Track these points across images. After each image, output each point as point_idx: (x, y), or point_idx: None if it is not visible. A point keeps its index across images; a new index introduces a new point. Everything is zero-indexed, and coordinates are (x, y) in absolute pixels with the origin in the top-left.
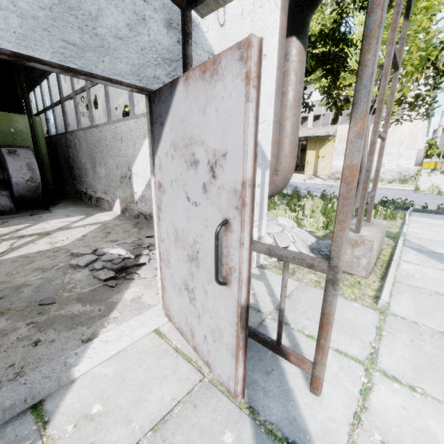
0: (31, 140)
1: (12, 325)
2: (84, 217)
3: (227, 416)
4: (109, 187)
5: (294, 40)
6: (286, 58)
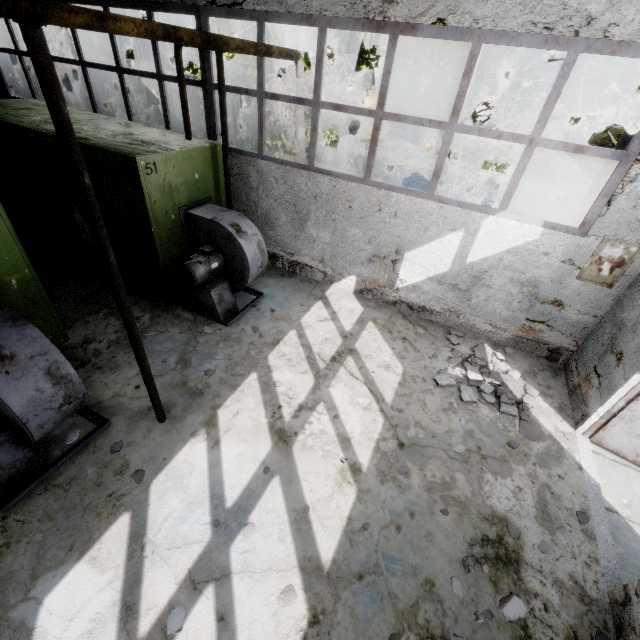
0: (212, 185)
1: (528, 469)
2: (326, 306)
3: None
4: (336, 259)
5: None
6: None
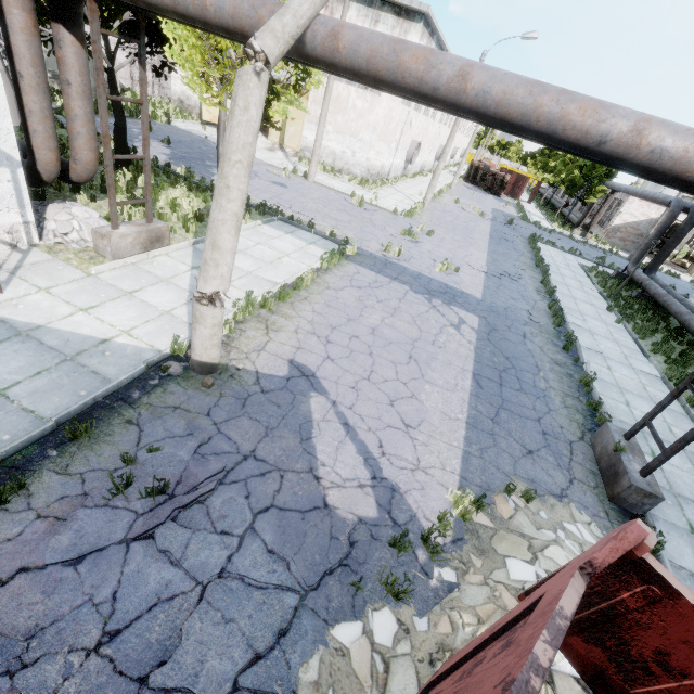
0: None
1: None
2: None
3: None
4: None
5: (62, 29)
6: (58, 44)
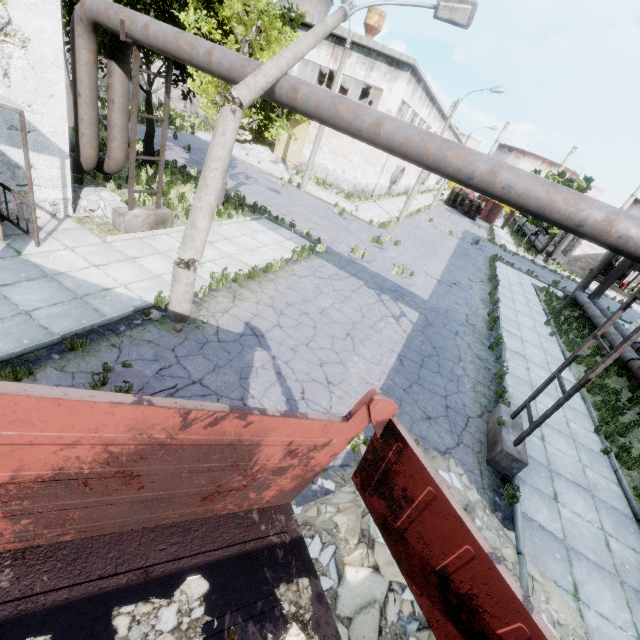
0: None
1: None
2: None
3: None
4: None
5: (114, 64)
6: (110, 75)
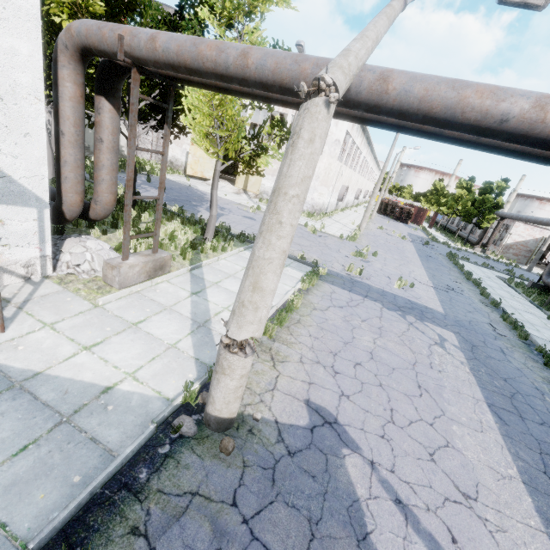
0: None
1: None
2: None
3: None
4: None
5: (103, 100)
6: (98, 111)
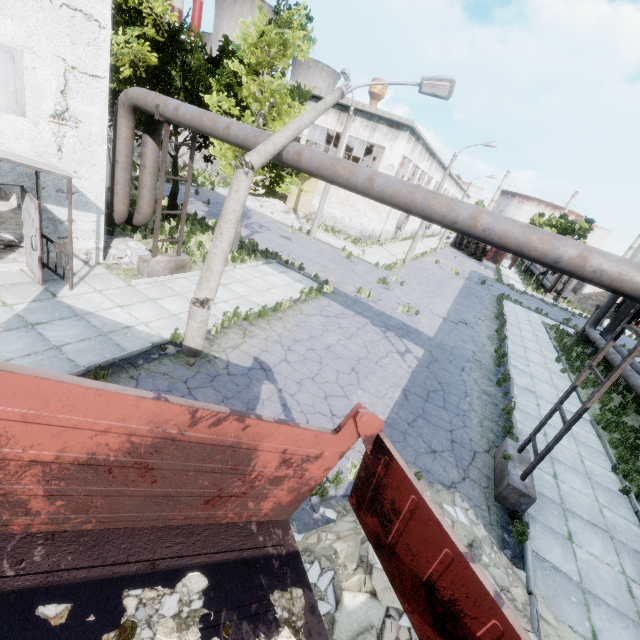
0: None
1: None
2: None
3: (37, 287)
4: None
5: (148, 137)
6: (144, 145)
